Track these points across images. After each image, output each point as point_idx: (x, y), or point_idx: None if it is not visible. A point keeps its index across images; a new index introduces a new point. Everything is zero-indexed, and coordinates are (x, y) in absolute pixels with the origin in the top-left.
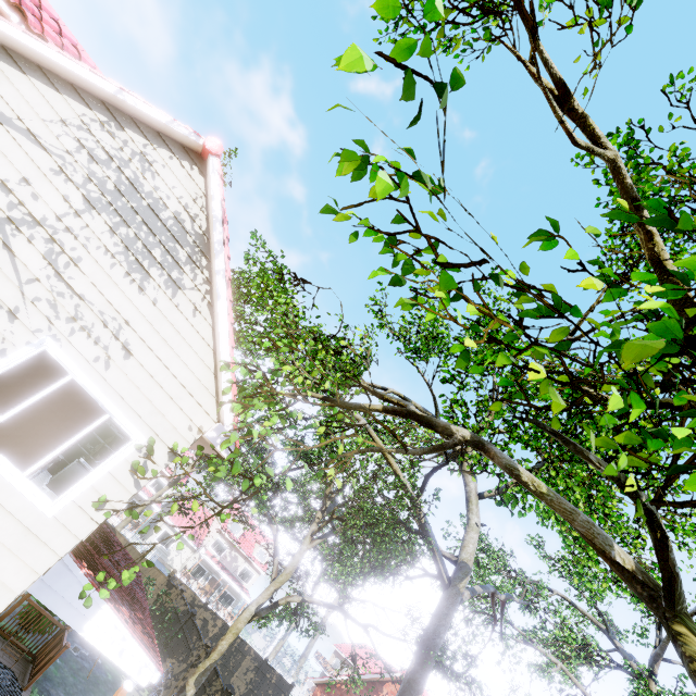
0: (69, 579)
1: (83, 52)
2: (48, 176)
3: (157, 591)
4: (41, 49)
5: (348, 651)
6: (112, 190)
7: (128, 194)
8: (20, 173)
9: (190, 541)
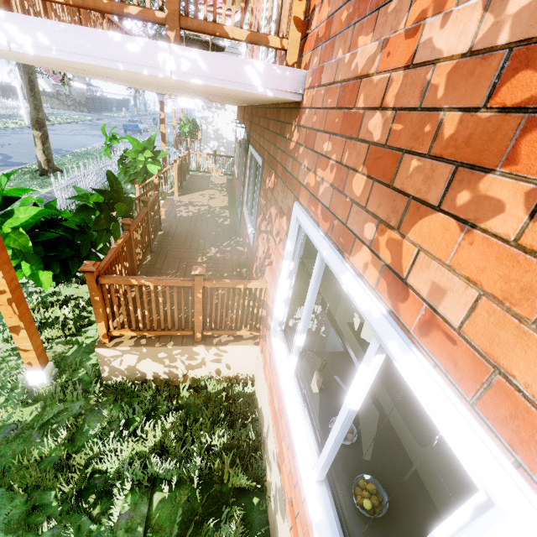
0: None
1: None
2: None
3: None
4: (239, 18)
5: None
6: None
7: None
8: None
9: None
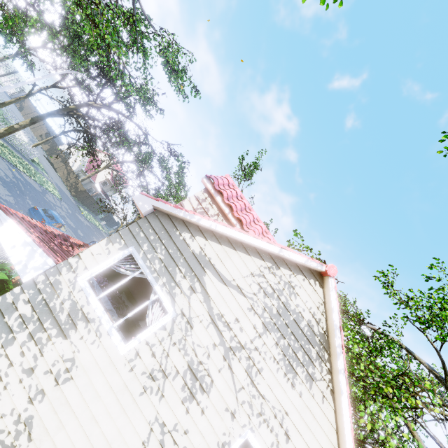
0: None
1: (243, 198)
2: (246, 314)
3: None
4: (246, 238)
5: None
6: (275, 313)
7: (283, 313)
8: (234, 315)
9: None
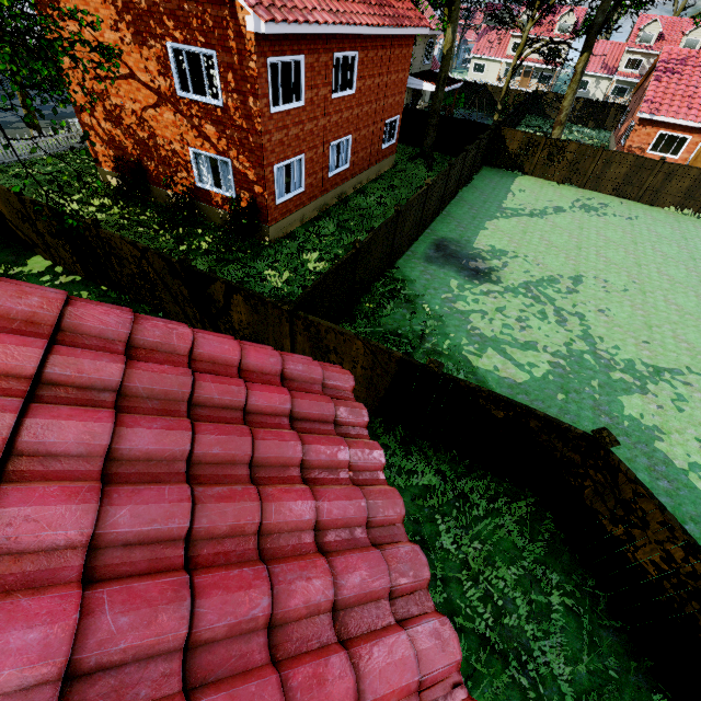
0: (414, 81)
1: None
2: None
3: (519, 99)
4: None
5: None
6: None
7: None
8: None
9: (602, 75)
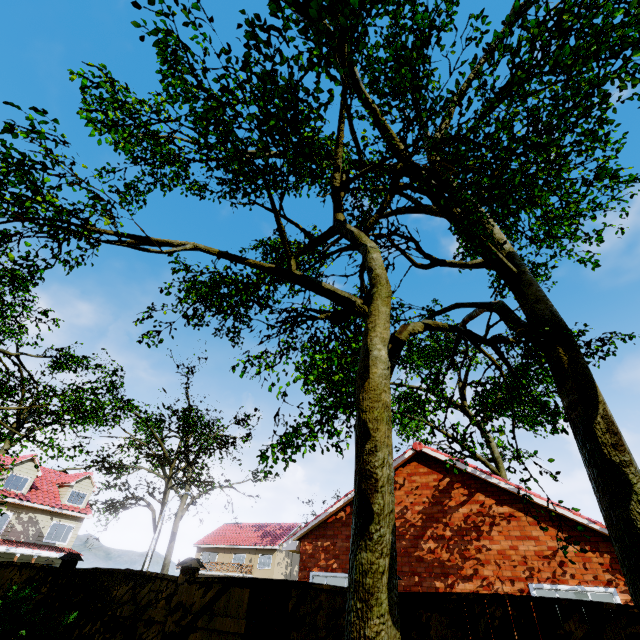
0: None
1: None
2: None
3: None
4: None
5: (213, 540)
6: None
7: None
8: None
9: None
